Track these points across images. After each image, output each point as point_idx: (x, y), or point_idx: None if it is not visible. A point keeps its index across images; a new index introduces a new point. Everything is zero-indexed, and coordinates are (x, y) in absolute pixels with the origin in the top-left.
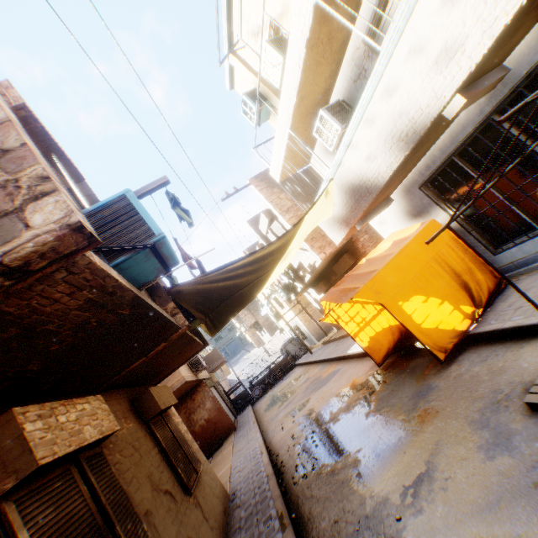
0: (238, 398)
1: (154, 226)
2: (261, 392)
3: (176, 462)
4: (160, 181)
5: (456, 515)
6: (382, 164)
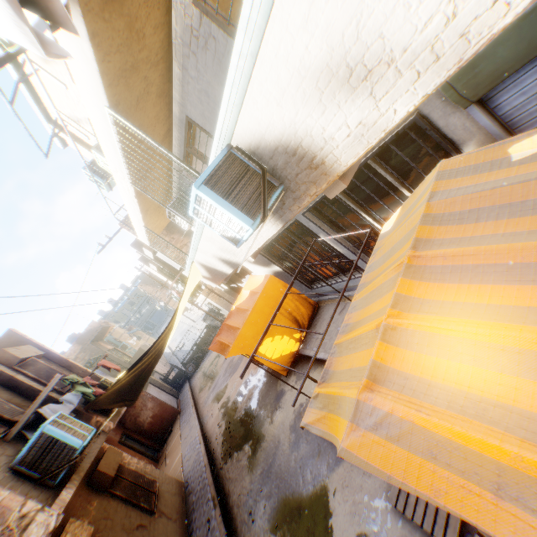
0: (175, 378)
1: (74, 443)
2: (194, 367)
3: (138, 500)
4: (56, 380)
5: (278, 486)
6: (222, 267)
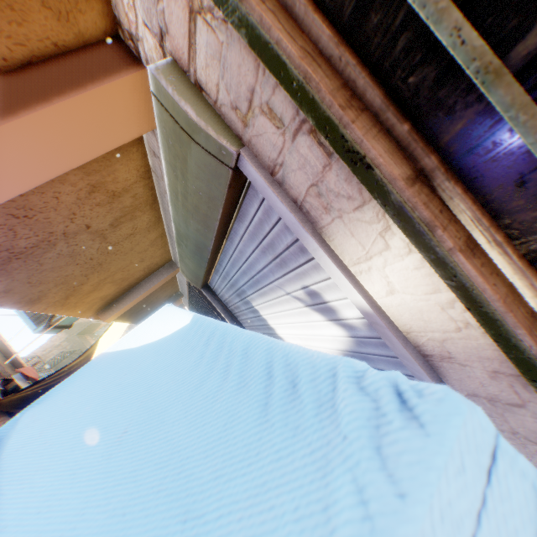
0: None
1: None
2: None
3: None
4: None
5: None
6: None
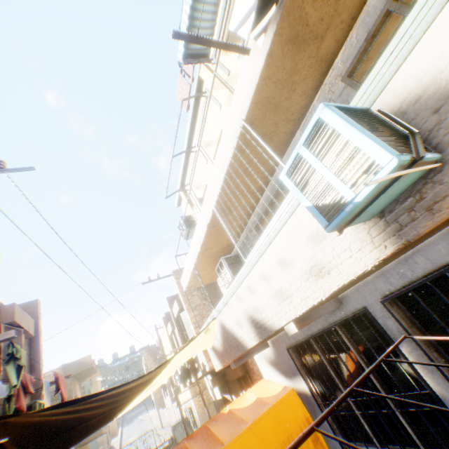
0: None
1: None
2: None
3: None
4: (6, 335)
5: None
6: (245, 334)
